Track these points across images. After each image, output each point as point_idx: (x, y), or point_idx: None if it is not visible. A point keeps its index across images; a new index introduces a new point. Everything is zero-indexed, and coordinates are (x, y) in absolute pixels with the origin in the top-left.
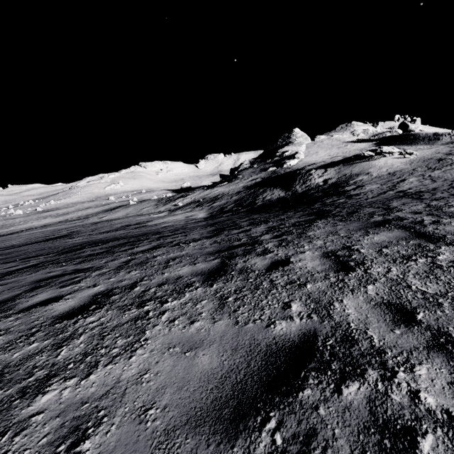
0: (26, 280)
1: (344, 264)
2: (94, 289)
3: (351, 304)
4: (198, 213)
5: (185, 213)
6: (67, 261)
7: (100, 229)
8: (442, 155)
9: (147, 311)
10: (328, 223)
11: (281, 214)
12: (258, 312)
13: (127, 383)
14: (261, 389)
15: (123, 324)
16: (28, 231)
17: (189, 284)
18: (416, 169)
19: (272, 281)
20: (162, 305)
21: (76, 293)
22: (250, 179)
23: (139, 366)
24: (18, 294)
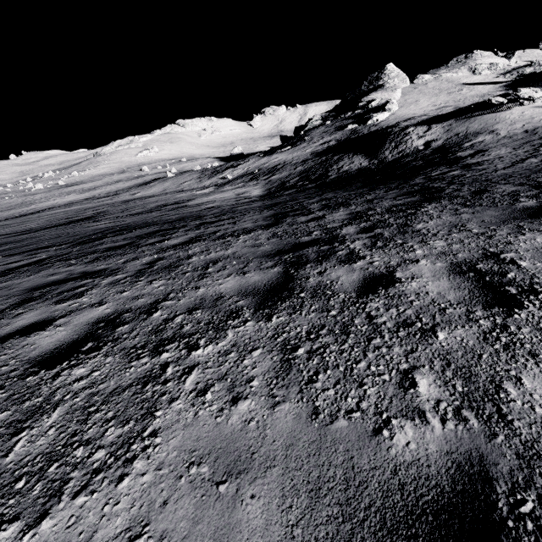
0: (20, 286)
1: (497, 290)
2: (98, 311)
3: None
4: (253, 190)
5: (235, 189)
6: (78, 257)
7: (131, 210)
8: None
9: (164, 365)
10: (443, 208)
11: (366, 193)
12: (354, 390)
13: None
14: None
15: (123, 390)
16: (50, 211)
17: (233, 311)
18: None
19: (371, 317)
20: (188, 353)
21: (73, 315)
22: (320, 141)
23: (131, 509)
24: (1, 310)
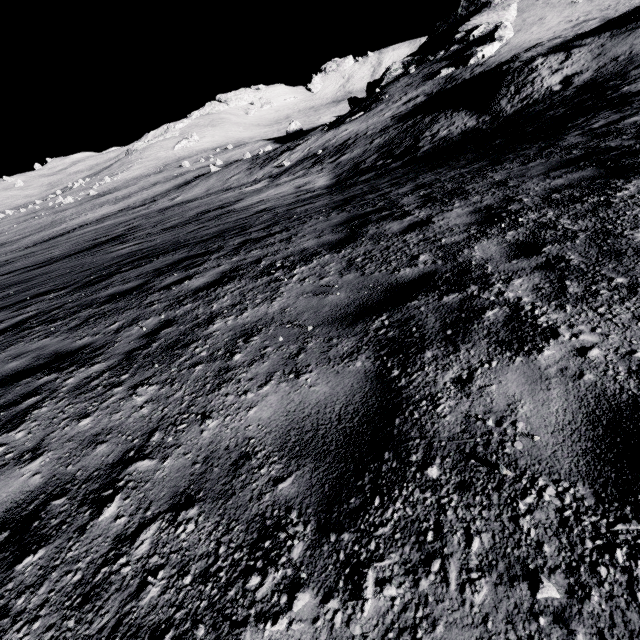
0: None
1: None
2: (19, 479)
3: None
4: (317, 179)
5: (294, 179)
6: (67, 316)
7: (165, 222)
8: None
9: None
10: None
11: (488, 169)
12: None
13: None
14: None
15: None
16: (81, 230)
17: (266, 526)
18: None
19: None
20: None
21: None
22: (403, 99)
23: None
24: None
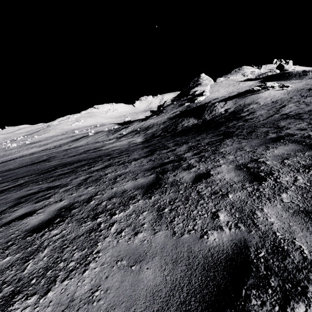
0: (12, 197)
1: (255, 174)
2: (60, 204)
3: (271, 213)
4: (137, 139)
5: (128, 139)
6: (43, 180)
7: (69, 154)
8: (311, 86)
9: (99, 223)
10: (234, 141)
11: (196, 136)
12: (191, 222)
13: (80, 302)
14: (205, 311)
15: (79, 236)
16: (21, 158)
17: (132, 196)
18: (292, 97)
19: (199, 192)
20: (111, 217)
21: (46, 207)
22: (171, 112)
23: (91, 281)
24: (4, 209)
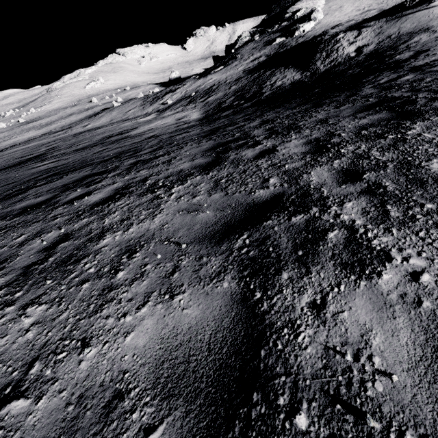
0: None
1: None
2: None
3: None
4: (191, 113)
5: (175, 114)
6: None
7: (78, 144)
8: None
9: None
10: None
11: (312, 110)
12: None
13: None
14: None
15: None
16: (12, 149)
17: None
18: None
19: None
20: None
21: None
22: (251, 58)
23: None
24: None
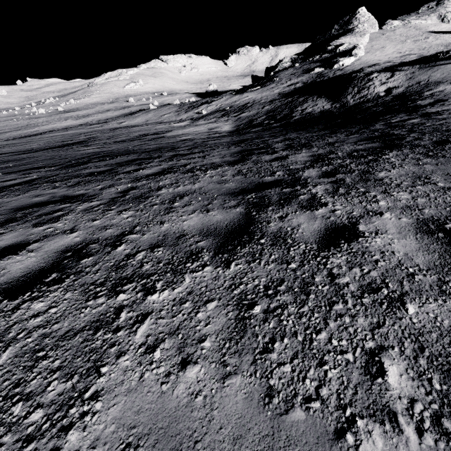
0: (7, 205)
1: None
2: (68, 238)
3: None
4: (223, 125)
5: (208, 123)
6: (63, 180)
7: (116, 137)
8: None
9: (119, 308)
10: (405, 157)
11: (327, 135)
12: (313, 370)
13: None
14: None
15: (74, 334)
16: (50, 133)
17: (193, 253)
18: None
19: (333, 276)
20: (144, 297)
21: (45, 241)
22: (288, 83)
23: None
24: None
